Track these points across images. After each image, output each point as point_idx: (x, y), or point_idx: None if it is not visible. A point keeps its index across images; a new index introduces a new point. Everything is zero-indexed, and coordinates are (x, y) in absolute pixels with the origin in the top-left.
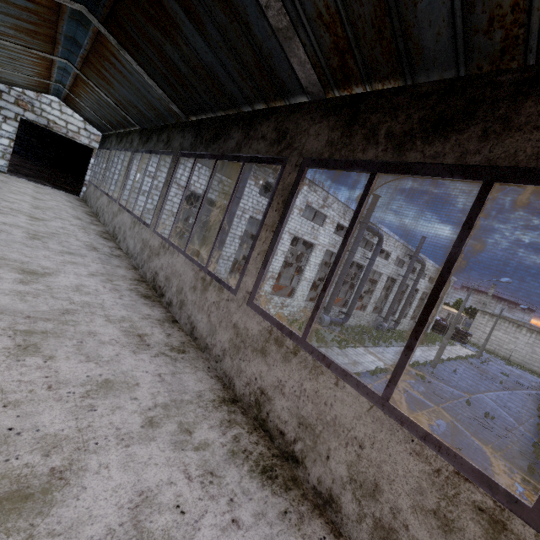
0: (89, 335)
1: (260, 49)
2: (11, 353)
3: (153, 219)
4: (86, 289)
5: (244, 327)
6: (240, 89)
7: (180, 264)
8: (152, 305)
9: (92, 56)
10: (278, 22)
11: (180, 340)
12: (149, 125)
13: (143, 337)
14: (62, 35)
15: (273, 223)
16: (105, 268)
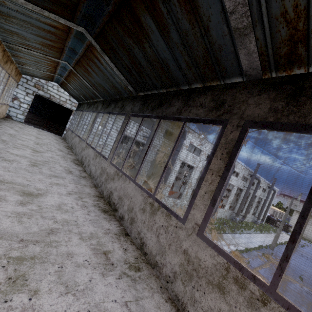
0: (67, 257)
1: (212, 45)
2: (0, 291)
3: (110, 155)
4: (65, 207)
5: (195, 256)
6: (184, 74)
7: (131, 189)
8: (109, 219)
9: (82, 59)
10: (238, 23)
11: (134, 255)
12: (109, 98)
13: (107, 255)
14: (67, 48)
15: (219, 169)
16: (77, 187)
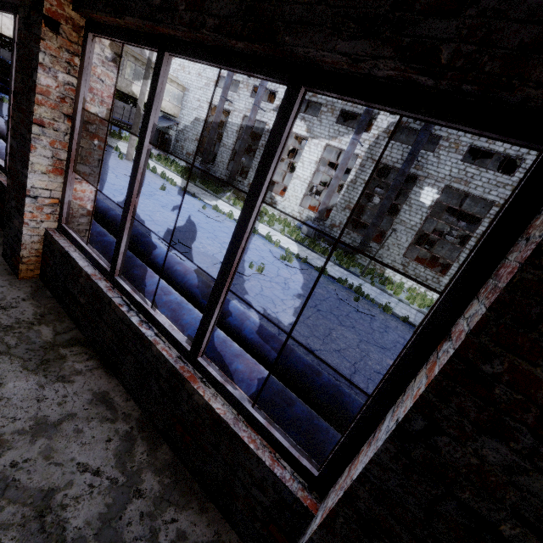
0: None
1: None
2: None
3: None
4: None
5: None
6: None
7: None
8: None
9: None
10: None
11: None
12: None
13: None
14: None
15: None
16: None
